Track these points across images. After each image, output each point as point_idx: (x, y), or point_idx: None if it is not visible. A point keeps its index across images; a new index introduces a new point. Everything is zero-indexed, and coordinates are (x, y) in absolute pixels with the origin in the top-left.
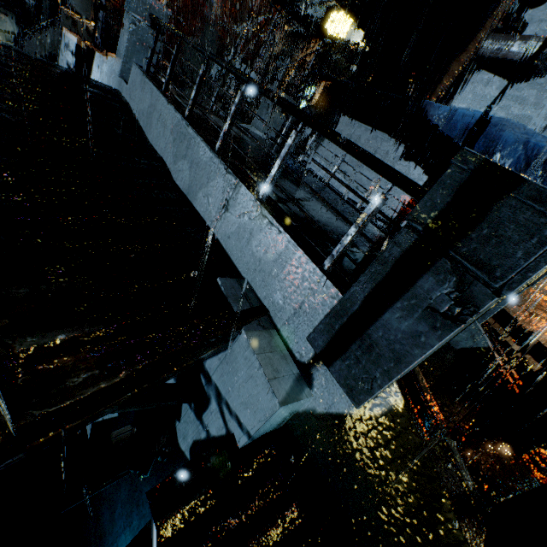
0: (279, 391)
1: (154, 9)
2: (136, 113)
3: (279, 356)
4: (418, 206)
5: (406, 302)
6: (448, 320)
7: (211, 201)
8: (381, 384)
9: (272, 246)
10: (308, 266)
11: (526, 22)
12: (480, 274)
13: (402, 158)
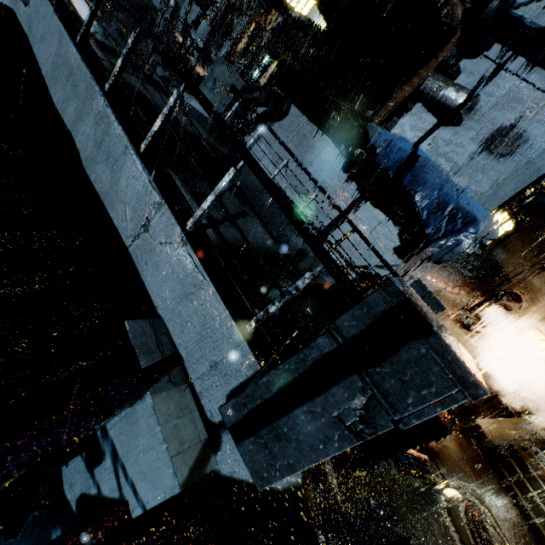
0: (181, 470)
1: None
2: (37, 54)
3: (188, 421)
4: (342, 318)
5: (317, 405)
6: (351, 433)
7: (129, 212)
8: (284, 474)
9: (194, 291)
10: (230, 326)
11: (460, 70)
12: (384, 403)
13: (341, 169)
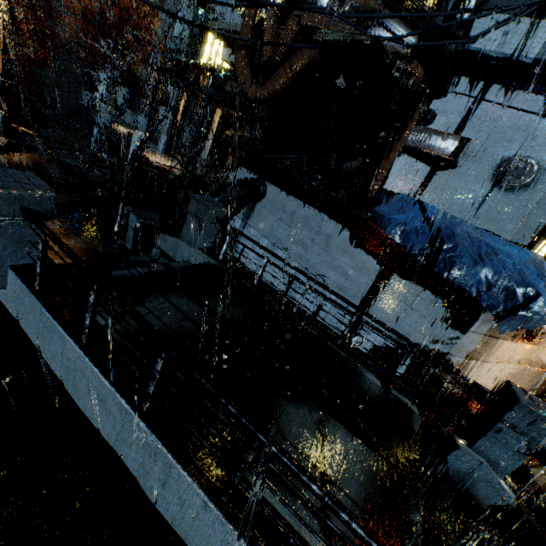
0: None
1: (25, 199)
2: (37, 346)
3: None
4: None
5: None
6: None
7: None
8: None
9: None
10: None
11: (435, 114)
12: None
13: (350, 244)
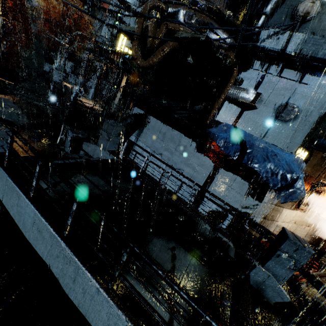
0: None
1: (2, 113)
2: (3, 201)
3: None
4: None
5: None
6: None
7: None
8: None
9: None
10: None
11: (243, 80)
12: None
13: (196, 151)
